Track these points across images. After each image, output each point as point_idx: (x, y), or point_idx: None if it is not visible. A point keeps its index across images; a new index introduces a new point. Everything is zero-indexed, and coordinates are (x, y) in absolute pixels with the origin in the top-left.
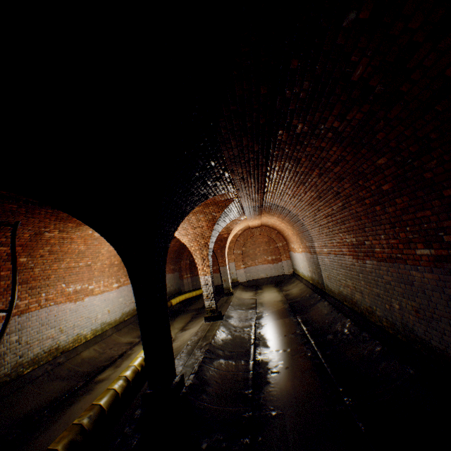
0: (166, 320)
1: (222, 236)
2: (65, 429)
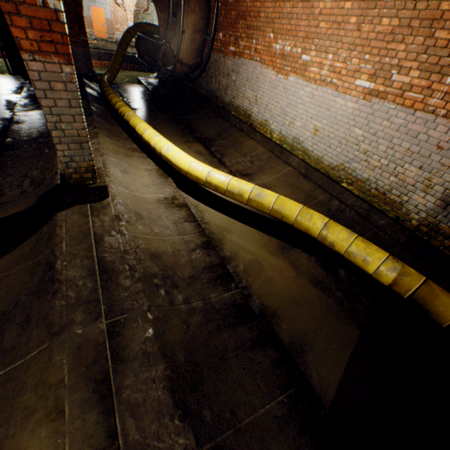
0: None
1: None
2: (155, 122)
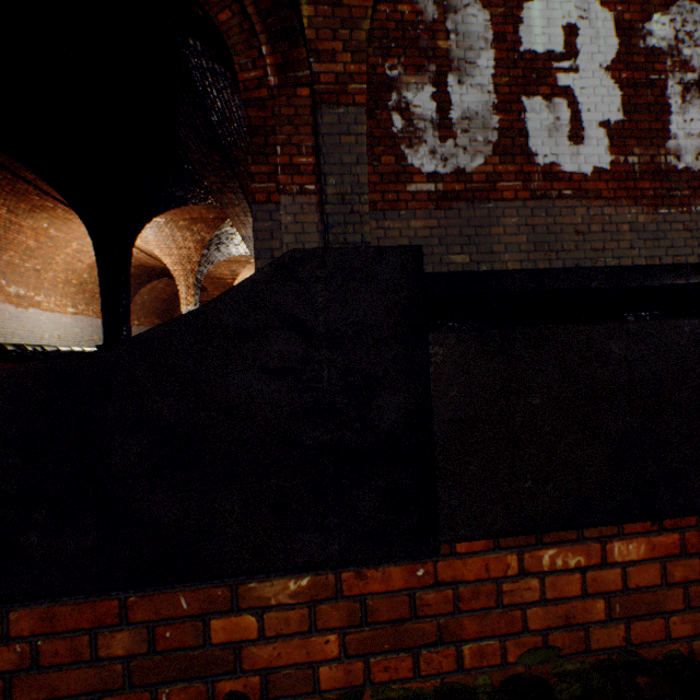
0: (128, 295)
1: (226, 281)
2: None
